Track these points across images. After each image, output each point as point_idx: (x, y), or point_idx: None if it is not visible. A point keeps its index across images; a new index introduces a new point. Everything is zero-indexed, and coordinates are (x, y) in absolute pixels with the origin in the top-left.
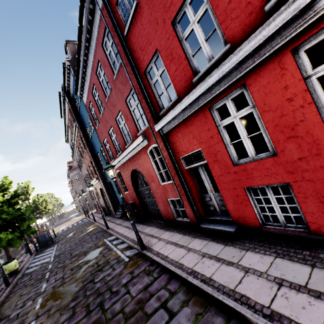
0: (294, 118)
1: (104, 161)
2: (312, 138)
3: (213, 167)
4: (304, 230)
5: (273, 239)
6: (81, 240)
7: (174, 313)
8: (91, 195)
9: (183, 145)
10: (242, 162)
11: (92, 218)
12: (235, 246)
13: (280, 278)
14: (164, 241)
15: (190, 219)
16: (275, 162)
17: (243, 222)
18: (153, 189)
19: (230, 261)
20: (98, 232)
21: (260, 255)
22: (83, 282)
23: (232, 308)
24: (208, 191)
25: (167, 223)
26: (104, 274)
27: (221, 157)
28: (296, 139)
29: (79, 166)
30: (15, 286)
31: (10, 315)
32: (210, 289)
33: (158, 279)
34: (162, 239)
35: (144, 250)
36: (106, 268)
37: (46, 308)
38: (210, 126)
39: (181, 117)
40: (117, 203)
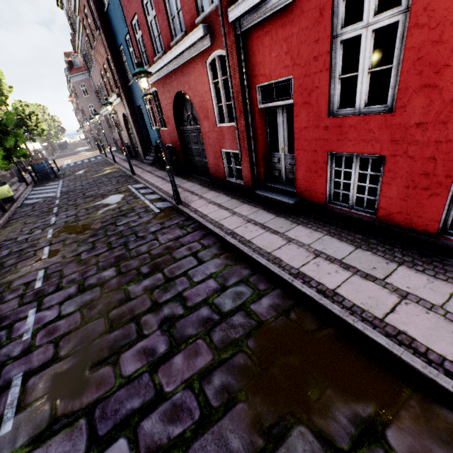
0: (452, 51)
1: (131, 65)
2: (452, 95)
3: (300, 113)
4: (370, 215)
5: (332, 219)
6: (96, 181)
7: (204, 261)
8: (109, 124)
9: (267, 62)
10: (342, 113)
11: (110, 158)
12: (288, 219)
13: (320, 251)
14: (206, 200)
15: (244, 182)
16: (384, 123)
17: (307, 196)
18: (204, 131)
19: (276, 230)
20: (120, 176)
21: (310, 230)
22: (102, 223)
23: (263, 265)
24: (280, 149)
25: (214, 182)
26: (128, 220)
27: (317, 99)
28: (432, 92)
29: (87, 66)
30: (15, 214)
31: (17, 238)
32: (246, 249)
33: (192, 233)
34: (204, 198)
35: (179, 205)
36: (130, 215)
37: (60, 238)
38: (321, 35)
39: (281, 1)
40: (148, 144)
